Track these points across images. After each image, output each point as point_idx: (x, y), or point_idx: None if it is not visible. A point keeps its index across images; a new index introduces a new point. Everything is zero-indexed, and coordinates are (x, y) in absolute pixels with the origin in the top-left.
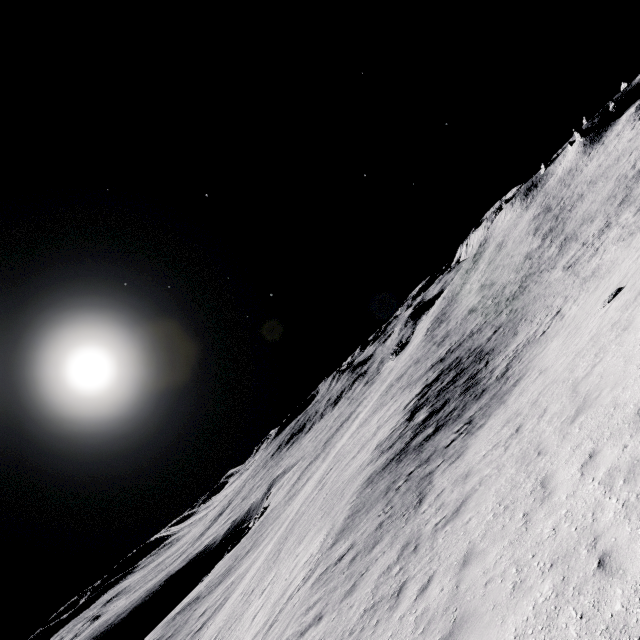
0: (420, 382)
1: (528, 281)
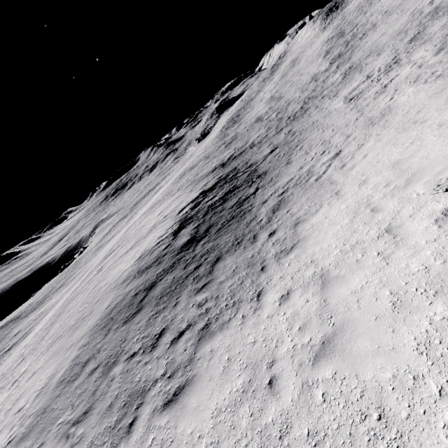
0: (201, 184)
1: (310, 104)
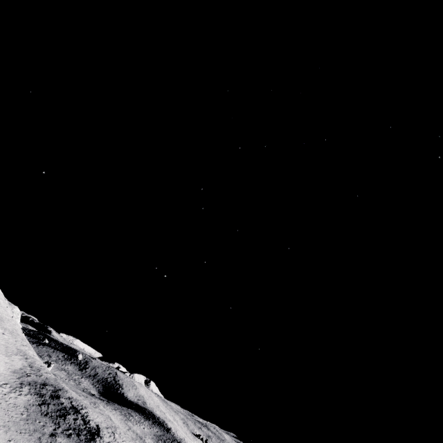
0: None
1: None
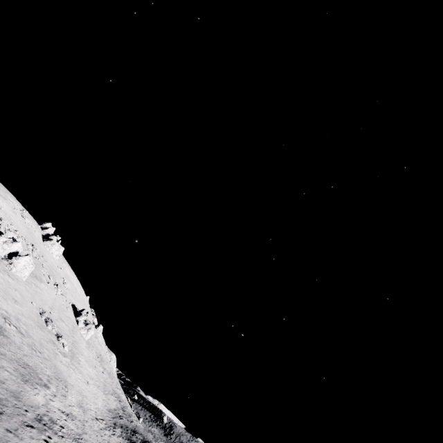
0: None
1: None
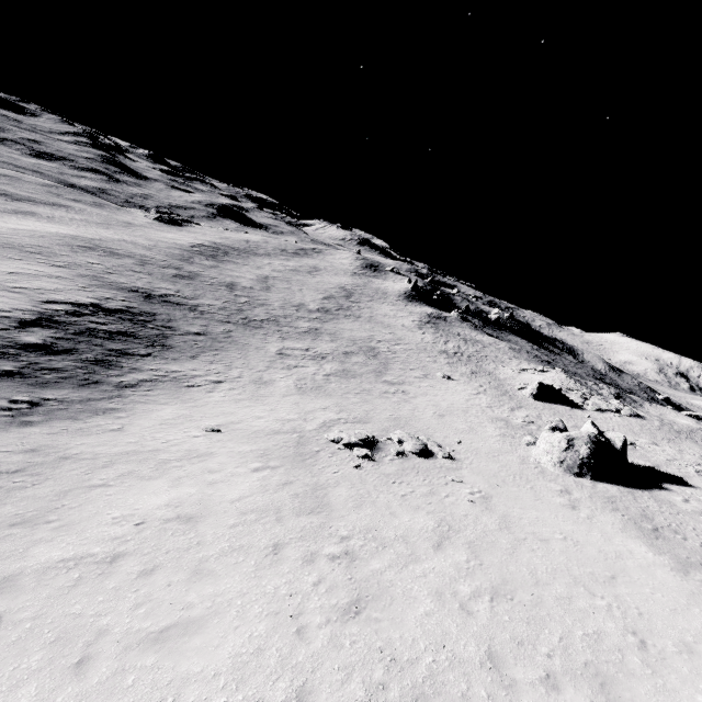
0: (103, 292)
1: (269, 325)
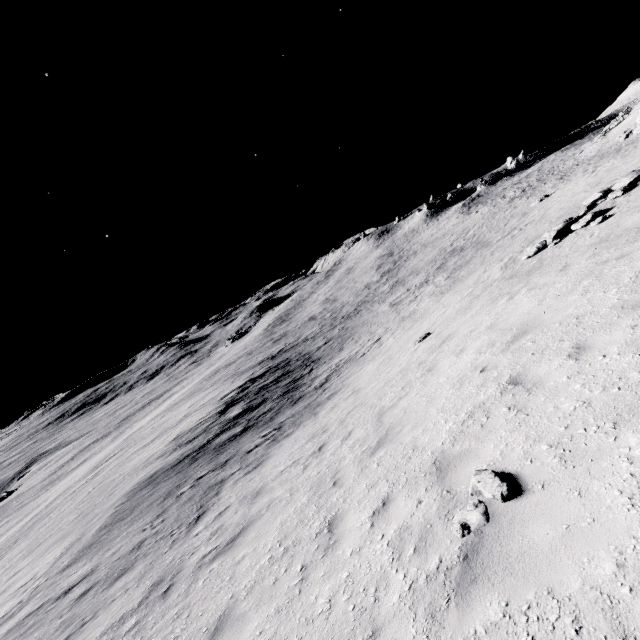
0: (246, 375)
1: (362, 307)
